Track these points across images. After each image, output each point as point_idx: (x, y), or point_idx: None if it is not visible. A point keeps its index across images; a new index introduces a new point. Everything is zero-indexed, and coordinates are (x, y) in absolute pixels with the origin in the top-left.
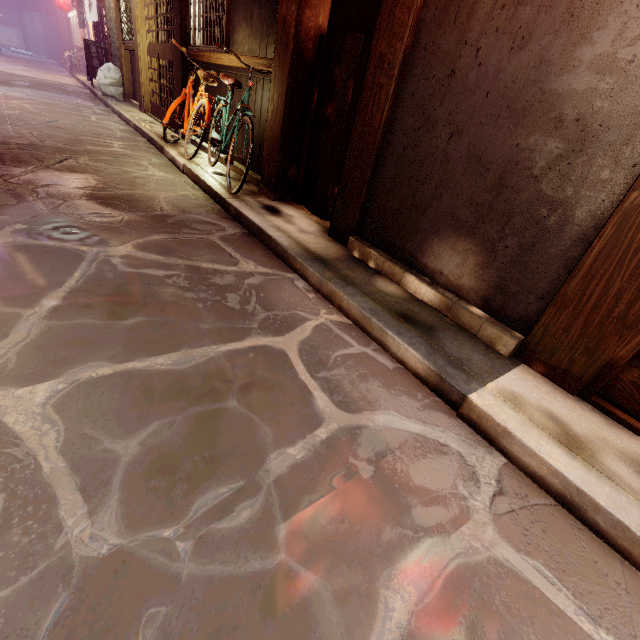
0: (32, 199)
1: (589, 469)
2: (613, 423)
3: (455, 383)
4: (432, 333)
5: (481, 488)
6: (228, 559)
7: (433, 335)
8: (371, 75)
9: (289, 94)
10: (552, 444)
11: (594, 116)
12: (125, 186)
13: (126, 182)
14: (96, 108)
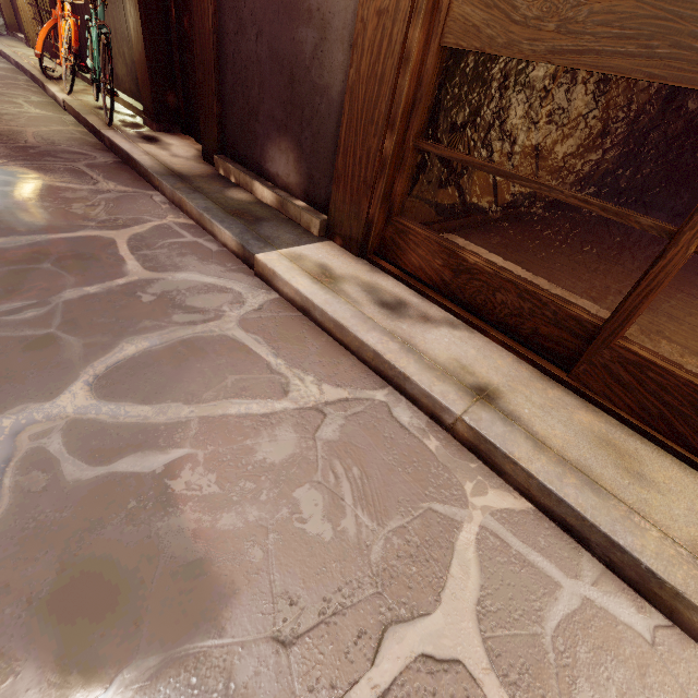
0: None
1: (324, 288)
2: (377, 270)
3: (250, 248)
4: (257, 222)
5: (243, 308)
6: (8, 330)
7: (256, 224)
8: None
9: (143, 7)
10: (306, 278)
11: (326, 4)
12: None
13: None
14: None
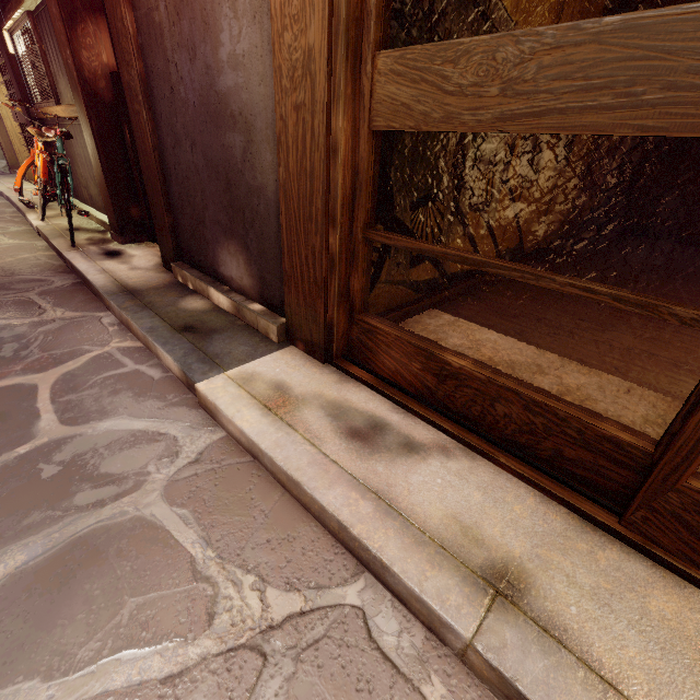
0: None
1: (276, 422)
2: (346, 379)
3: (191, 376)
4: (207, 337)
5: (175, 462)
6: None
7: (206, 338)
8: (130, 104)
9: (97, 136)
10: (255, 408)
11: (246, 108)
12: None
13: None
14: None
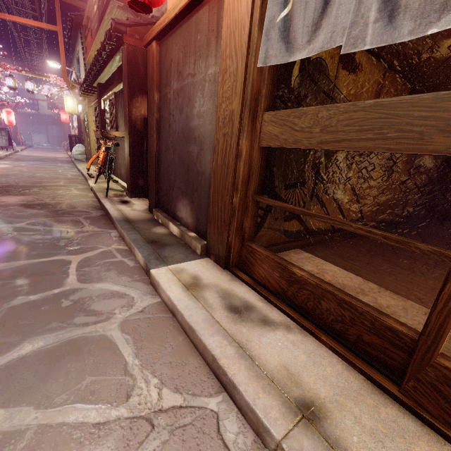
0: None
1: (189, 295)
2: (235, 279)
3: (149, 265)
4: (162, 247)
5: (130, 310)
6: None
7: (162, 248)
8: (149, 131)
9: (131, 145)
10: (179, 287)
11: (202, 134)
12: (48, 199)
13: (51, 197)
14: (67, 166)
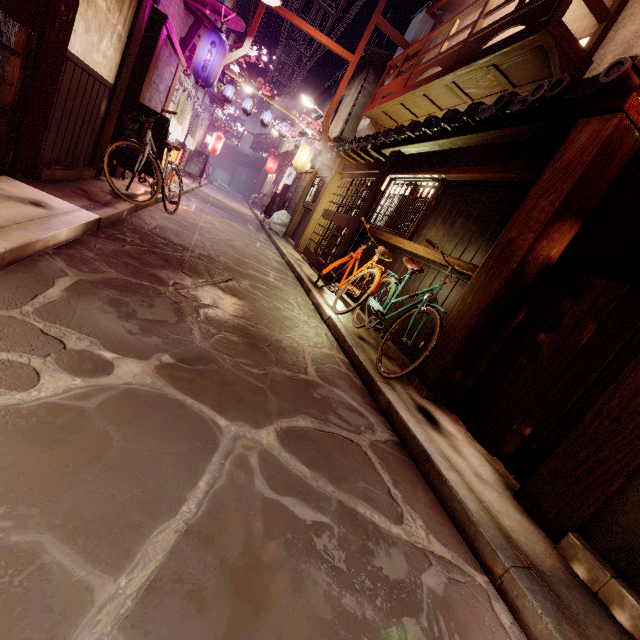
0: (191, 320)
1: None
2: None
3: None
4: None
5: None
6: None
7: None
8: None
9: (492, 304)
10: None
11: None
12: (275, 326)
13: (276, 321)
14: (261, 237)
